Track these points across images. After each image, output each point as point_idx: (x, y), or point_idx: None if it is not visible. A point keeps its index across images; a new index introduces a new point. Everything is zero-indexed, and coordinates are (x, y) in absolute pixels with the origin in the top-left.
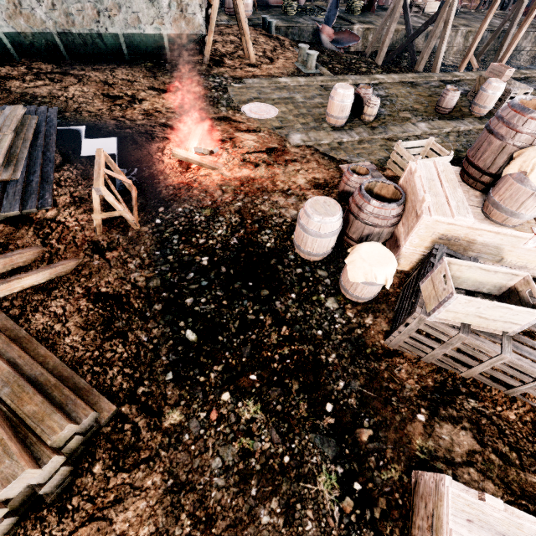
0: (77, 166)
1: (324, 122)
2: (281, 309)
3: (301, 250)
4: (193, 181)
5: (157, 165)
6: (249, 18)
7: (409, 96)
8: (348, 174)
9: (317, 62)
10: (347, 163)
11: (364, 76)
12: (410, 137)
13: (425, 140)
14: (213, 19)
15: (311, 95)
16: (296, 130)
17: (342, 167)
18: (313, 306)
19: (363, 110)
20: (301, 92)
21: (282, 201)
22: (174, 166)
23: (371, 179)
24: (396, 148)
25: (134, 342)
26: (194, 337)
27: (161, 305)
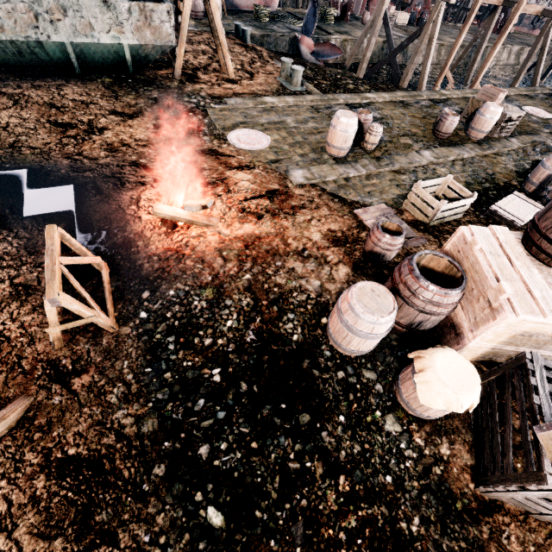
0: (18, 233)
1: (324, 153)
2: (331, 445)
3: (342, 348)
4: (183, 246)
5: (132, 224)
6: None
7: (404, 118)
8: (379, 234)
9: (301, 77)
10: (361, 206)
11: (355, 95)
12: (417, 168)
13: (443, 178)
14: (184, 28)
15: (303, 118)
16: (295, 163)
17: (358, 213)
18: (370, 432)
19: (365, 137)
20: (292, 114)
21: (300, 267)
22: (156, 224)
23: (420, 252)
24: (415, 189)
25: (129, 550)
26: (220, 520)
27: (163, 465)
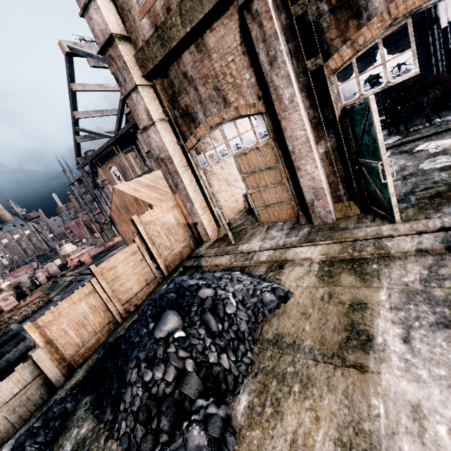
0: None
1: None
2: None
3: None
4: None
5: None
6: None
7: None
8: None
9: None
10: None
11: None
12: None
13: None
14: None
15: None
16: None
17: None
18: None
19: None
20: None
21: None
22: None
23: None
24: None
25: None
26: None
27: None
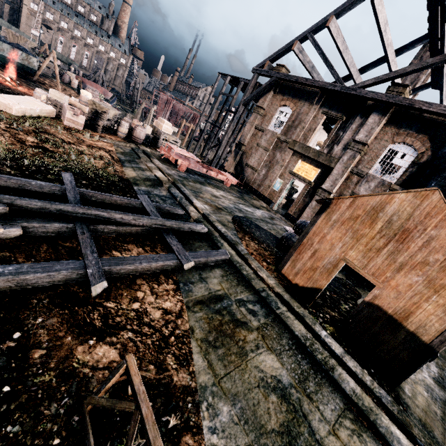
0: None
1: None
2: None
3: None
4: (4, 84)
5: None
6: (74, 88)
7: None
8: None
9: None
10: None
11: None
12: None
13: None
14: (42, 68)
15: None
16: None
17: None
18: None
19: None
20: None
21: None
22: None
23: None
24: None
25: None
26: None
27: None
